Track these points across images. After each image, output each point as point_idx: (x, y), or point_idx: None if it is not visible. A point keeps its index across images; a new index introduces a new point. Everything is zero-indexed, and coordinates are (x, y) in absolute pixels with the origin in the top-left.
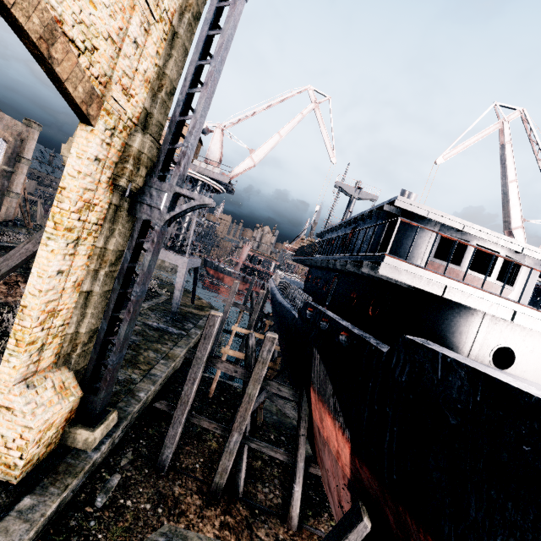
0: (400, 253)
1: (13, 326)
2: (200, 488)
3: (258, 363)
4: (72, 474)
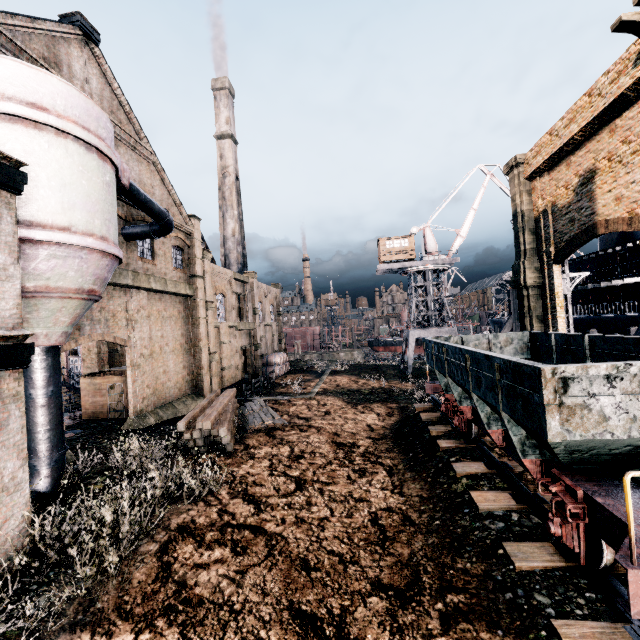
0: None
1: None
2: None
3: None
4: None
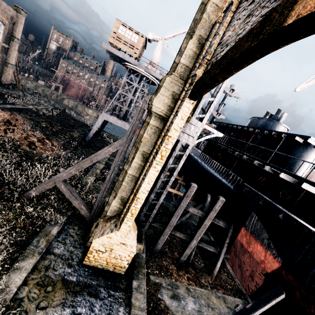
0: (297, 163)
1: (131, 207)
2: (173, 261)
3: (212, 211)
4: (142, 267)
